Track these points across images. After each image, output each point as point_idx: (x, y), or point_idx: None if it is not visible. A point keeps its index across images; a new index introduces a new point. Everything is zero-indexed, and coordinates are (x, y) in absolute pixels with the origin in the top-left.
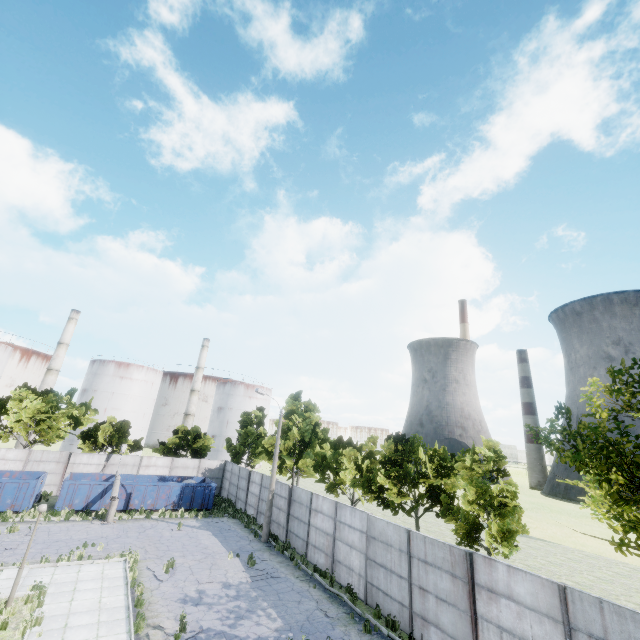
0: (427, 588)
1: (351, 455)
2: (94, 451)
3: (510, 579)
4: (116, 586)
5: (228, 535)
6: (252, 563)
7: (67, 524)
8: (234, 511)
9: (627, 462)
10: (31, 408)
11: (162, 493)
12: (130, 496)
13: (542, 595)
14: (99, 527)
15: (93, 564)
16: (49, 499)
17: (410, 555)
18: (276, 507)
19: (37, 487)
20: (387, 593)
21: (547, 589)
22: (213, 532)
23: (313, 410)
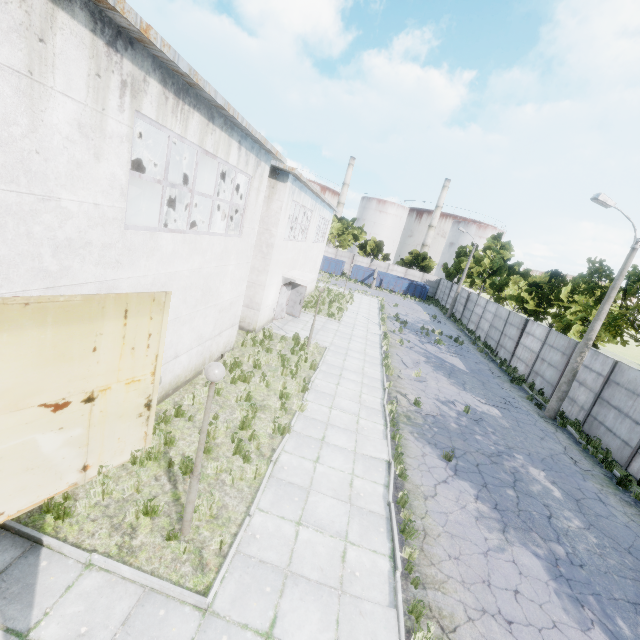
0: (507, 334)
1: (516, 281)
2: (365, 256)
3: (536, 329)
4: (375, 303)
5: (428, 310)
6: (434, 317)
7: (355, 284)
8: (437, 303)
9: (634, 288)
10: (336, 227)
11: (398, 284)
12: (382, 281)
13: (542, 333)
14: (368, 289)
15: (366, 296)
16: (346, 275)
17: (506, 322)
18: (460, 303)
19: (342, 267)
20: (492, 338)
21: (545, 331)
22: (421, 306)
23: (508, 249)
